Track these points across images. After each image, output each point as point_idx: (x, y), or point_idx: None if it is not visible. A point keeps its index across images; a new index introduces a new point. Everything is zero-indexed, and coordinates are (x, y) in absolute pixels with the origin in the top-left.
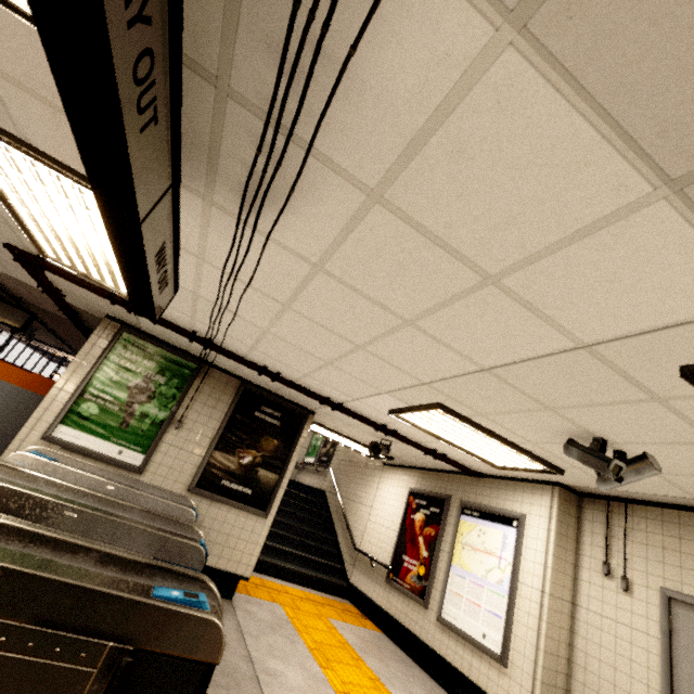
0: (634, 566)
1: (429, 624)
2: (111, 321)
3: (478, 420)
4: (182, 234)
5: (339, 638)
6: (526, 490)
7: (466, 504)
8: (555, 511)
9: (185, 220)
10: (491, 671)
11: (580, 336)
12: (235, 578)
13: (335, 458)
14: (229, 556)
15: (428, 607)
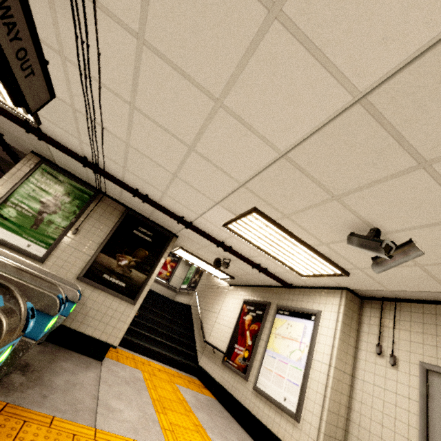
0: (400, 347)
1: (248, 391)
2: (34, 155)
3: (284, 223)
4: (41, 23)
5: (180, 396)
6: (323, 294)
7: (280, 307)
8: (343, 307)
9: (37, 0)
10: (288, 425)
11: (356, 83)
12: (107, 346)
13: (200, 284)
14: (103, 329)
15: (248, 380)
